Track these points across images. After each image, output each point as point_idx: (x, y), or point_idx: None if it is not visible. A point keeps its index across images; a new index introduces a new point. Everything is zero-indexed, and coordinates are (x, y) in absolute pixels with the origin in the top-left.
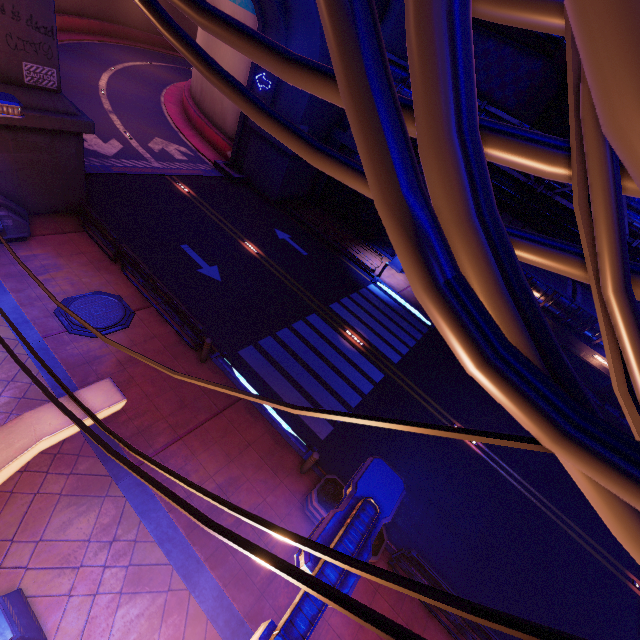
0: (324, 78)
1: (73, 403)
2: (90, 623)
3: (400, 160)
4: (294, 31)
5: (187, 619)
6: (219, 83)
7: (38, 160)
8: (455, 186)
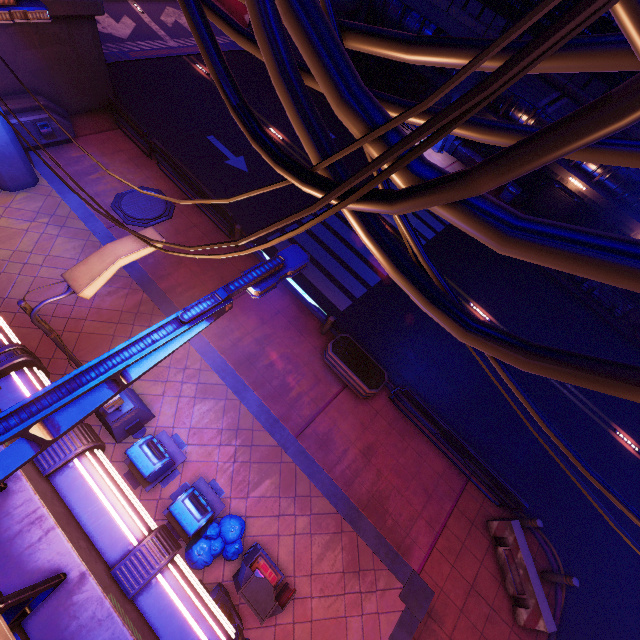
0: None
1: (133, 240)
2: (179, 411)
3: (210, 53)
4: None
5: (240, 415)
6: None
7: (62, 54)
8: (270, 58)
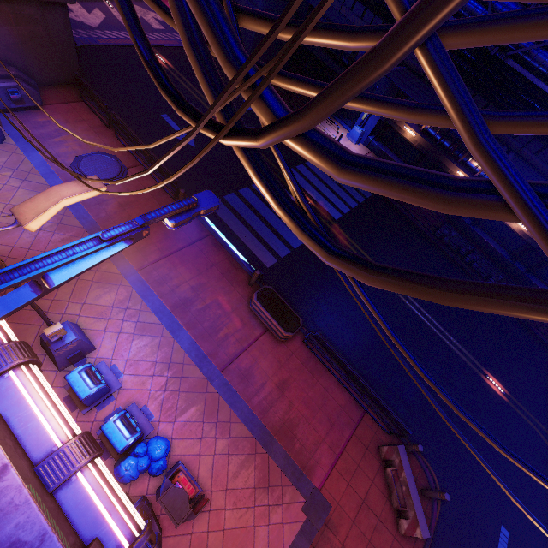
0: None
1: (77, 185)
2: (118, 345)
3: (128, 16)
4: None
5: (173, 351)
6: None
7: (35, 33)
8: (181, 29)
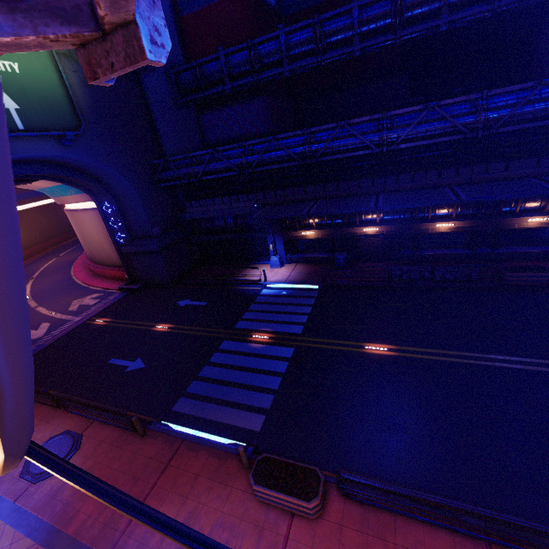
0: None
1: None
2: None
3: None
4: (110, 186)
5: None
6: None
7: None
8: None
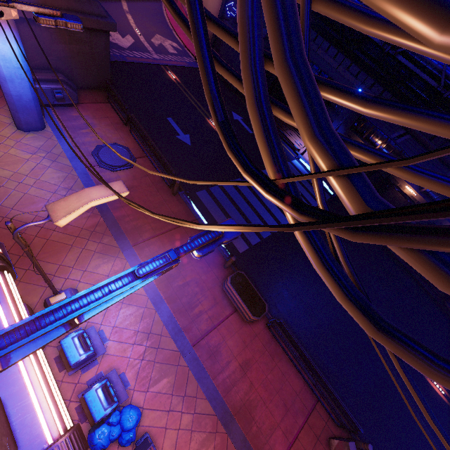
0: (220, 30)
1: (105, 188)
2: (108, 312)
3: (210, 80)
4: None
5: (153, 322)
6: (179, 23)
7: (82, 50)
8: (250, 89)
